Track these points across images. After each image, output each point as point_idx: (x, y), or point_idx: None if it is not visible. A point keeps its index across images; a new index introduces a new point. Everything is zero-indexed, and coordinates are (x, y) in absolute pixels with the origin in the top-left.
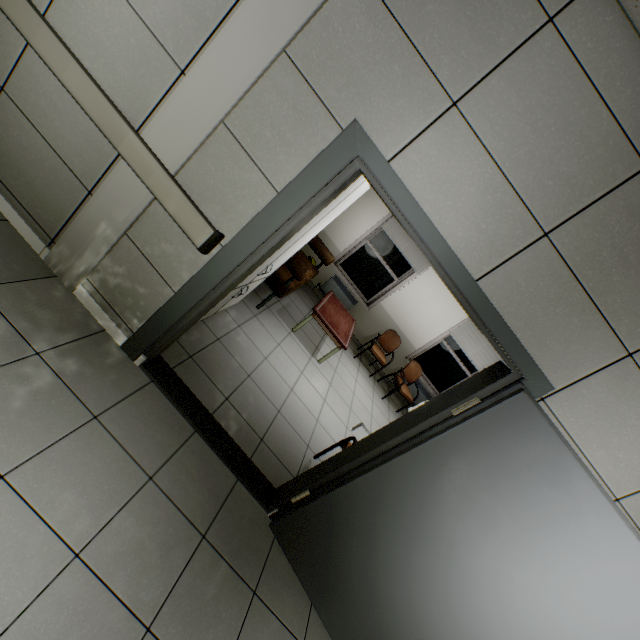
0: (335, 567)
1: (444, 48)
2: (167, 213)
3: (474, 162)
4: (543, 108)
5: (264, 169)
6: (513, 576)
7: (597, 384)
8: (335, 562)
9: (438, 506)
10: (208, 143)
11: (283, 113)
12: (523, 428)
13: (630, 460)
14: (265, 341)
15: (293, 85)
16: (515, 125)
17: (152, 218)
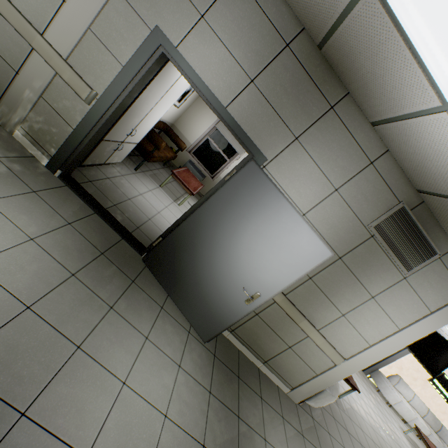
0: (177, 271)
1: None
2: (64, 83)
3: (215, 46)
4: (241, 18)
5: (115, 54)
6: (256, 250)
7: (286, 155)
8: (177, 269)
9: (221, 225)
10: (83, 41)
11: (121, 23)
12: (253, 178)
13: (306, 193)
14: (141, 187)
15: (124, 8)
16: (230, 27)
17: (56, 86)
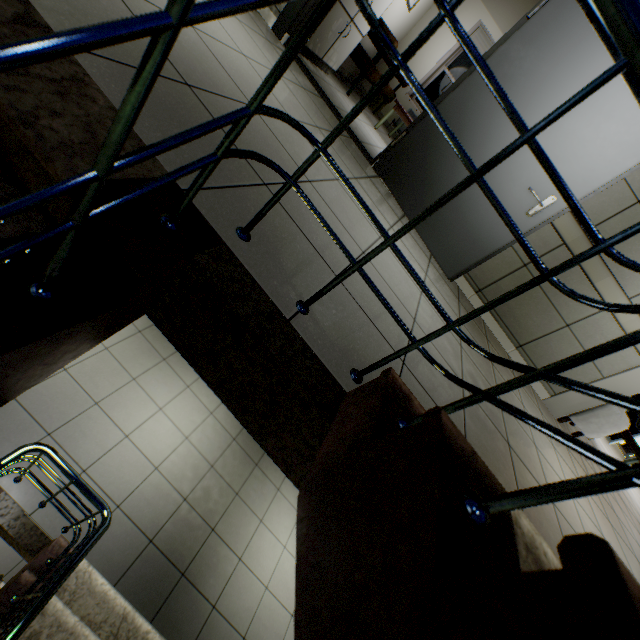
0: (423, 178)
1: None
2: None
3: None
4: None
5: None
6: (563, 126)
7: None
8: (423, 174)
9: (508, 94)
10: None
11: None
12: None
13: None
14: None
15: None
16: None
17: None
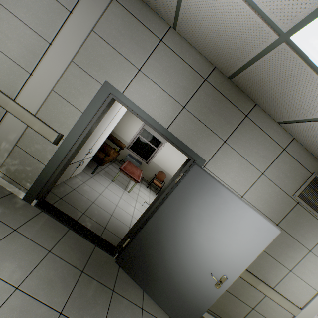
0: (148, 267)
1: (130, 53)
2: (35, 131)
3: (152, 88)
4: (168, 67)
5: (75, 105)
6: (214, 237)
7: (219, 155)
8: (148, 265)
9: (180, 221)
10: (48, 99)
11: (77, 83)
12: (199, 178)
13: (240, 180)
14: (99, 187)
15: (79, 72)
16: (161, 73)
17: (28, 135)
